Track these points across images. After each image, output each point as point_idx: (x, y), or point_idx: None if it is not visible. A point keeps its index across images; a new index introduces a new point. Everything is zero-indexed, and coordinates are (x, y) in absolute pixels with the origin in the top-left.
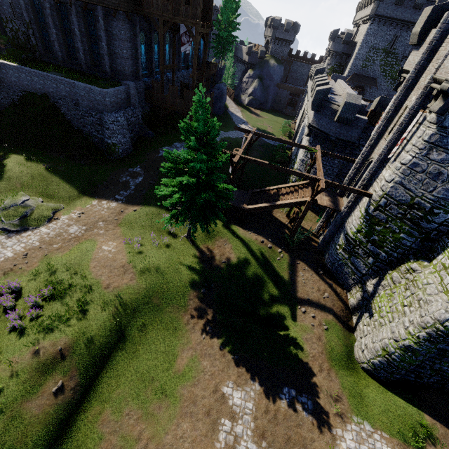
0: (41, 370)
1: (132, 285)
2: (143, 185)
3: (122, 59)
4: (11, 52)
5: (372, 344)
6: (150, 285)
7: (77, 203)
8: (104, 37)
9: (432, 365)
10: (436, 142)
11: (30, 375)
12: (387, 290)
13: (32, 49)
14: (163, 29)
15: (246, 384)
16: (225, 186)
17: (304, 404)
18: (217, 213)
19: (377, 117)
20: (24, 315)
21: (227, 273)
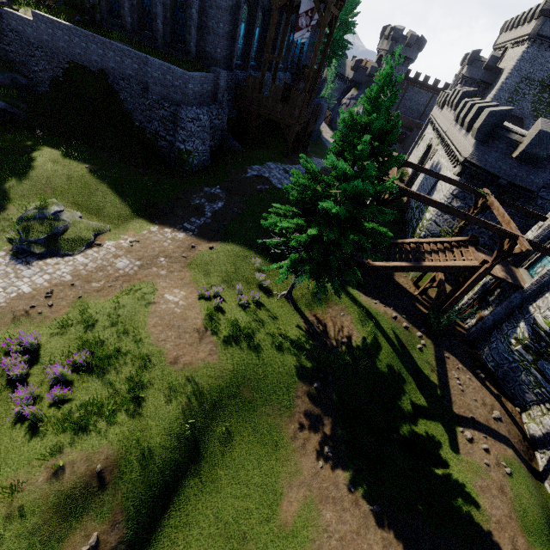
0: (63, 508)
1: (212, 364)
2: (224, 213)
3: (215, 37)
4: (62, 11)
5: None
6: (239, 366)
7: (129, 225)
8: (196, 1)
9: None
10: None
11: (43, 518)
12: None
13: (91, 10)
14: (279, 0)
15: None
16: (375, 228)
17: None
18: (352, 267)
19: None
20: (41, 394)
21: (350, 360)
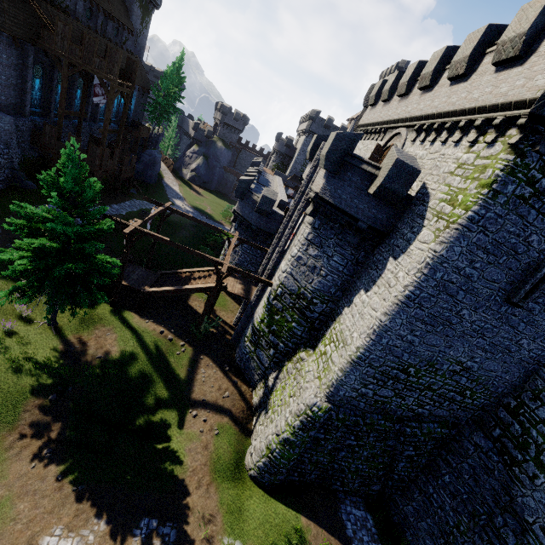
0: None
1: None
2: None
3: None
4: None
5: (260, 444)
6: None
7: None
8: None
9: (310, 457)
10: (312, 240)
11: None
12: (283, 382)
13: None
14: (67, 71)
15: (85, 526)
16: (107, 259)
17: (165, 536)
18: (92, 291)
19: None
20: None
21: (100, 371)
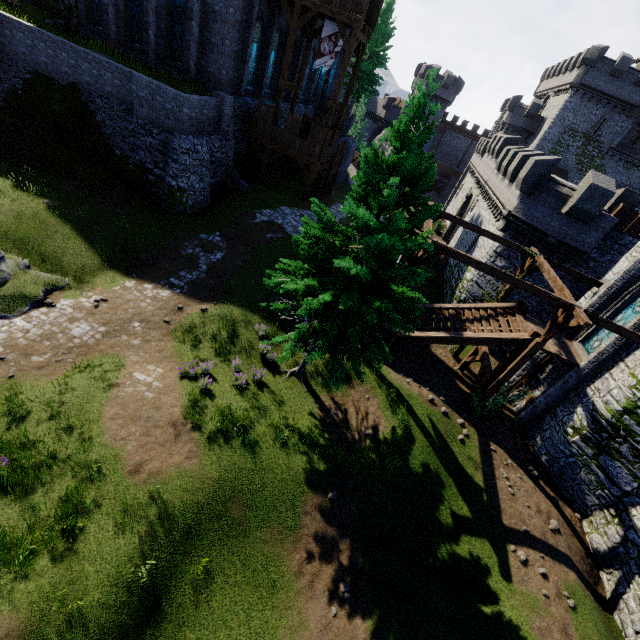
0: None
1: (191, 471)
2: (223, 267)
3: (220, 56)
4: (28, 12)
5: None
6: (227, 472)
7: (96, 279)
8: (197, 12)
9: None
10: None
11: None
12: None
13: (67, 13)
14: (298, 20)
15: None
16: (406, 293)
17: None
18: (378, 341)
19: (629, 218)
20: None
21: (375, 458)
